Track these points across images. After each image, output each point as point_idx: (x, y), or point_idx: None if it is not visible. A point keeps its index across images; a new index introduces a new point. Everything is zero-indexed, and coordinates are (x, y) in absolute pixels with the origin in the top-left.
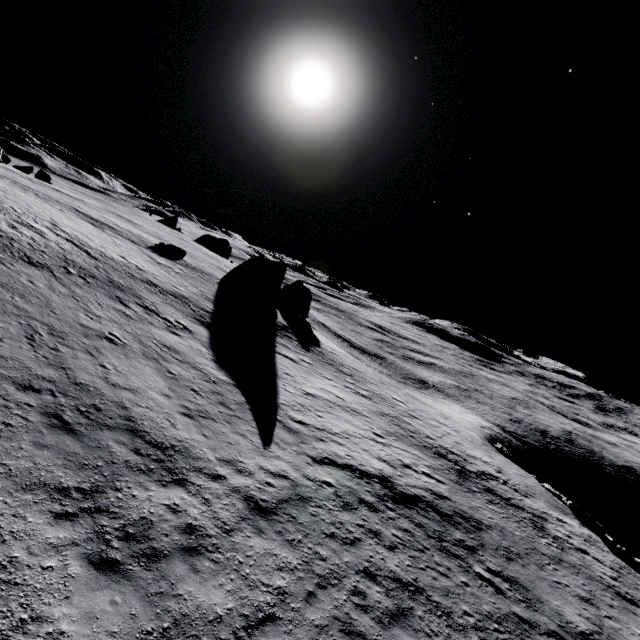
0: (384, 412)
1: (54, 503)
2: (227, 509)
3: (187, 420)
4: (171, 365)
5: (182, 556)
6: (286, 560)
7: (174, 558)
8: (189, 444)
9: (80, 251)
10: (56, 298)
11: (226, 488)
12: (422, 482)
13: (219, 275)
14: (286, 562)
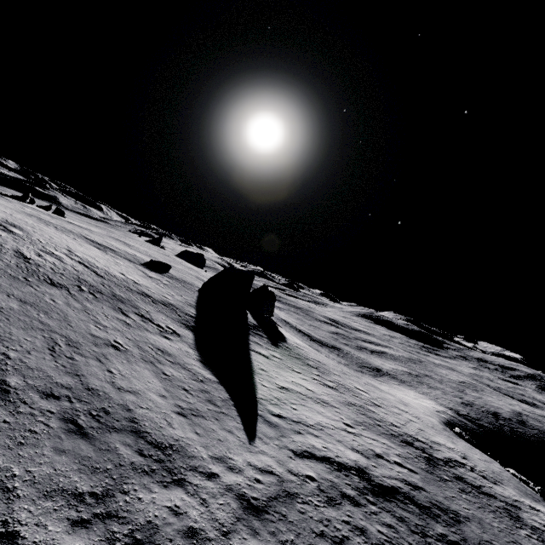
0: (350, 402)
1: (71, 509)
2: (223, 509)
3: (181, 419)
4: (165, 367)
5: None
6: None
7: None
8: (184, 443)
9: (90, 271)
10: (72, 312)
11: (220, 487)
12: (396, 472)
13: (198, 284)
14: None
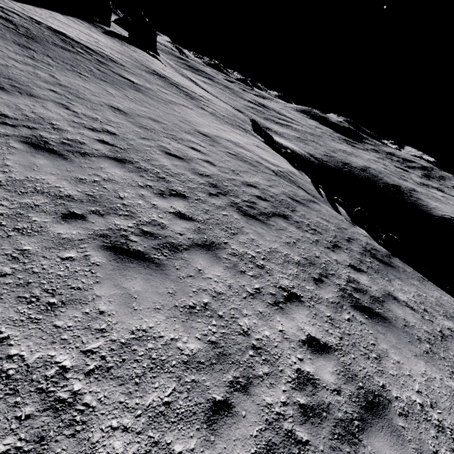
0: (131, 54)
1: None
2: None
3: None
4: None
5: None
6: None
7: None
8: None
9: None
10: None
11: None
12: (101, 50)
13: None
14: None
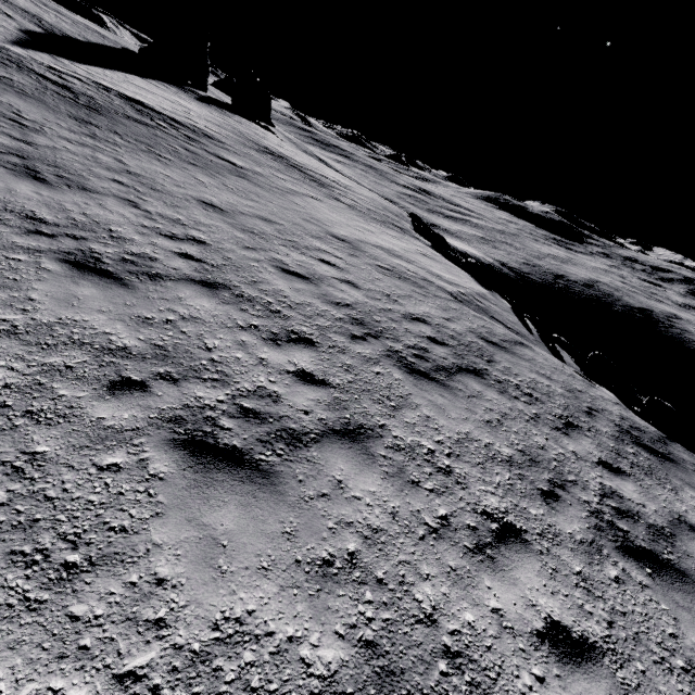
0: (234, 126)
1: None
2: None
3: None
4: None
5: None
6: None
7: None
8: None
9: None
10: None
11: None
12: (191, 123)
13: None
14: None
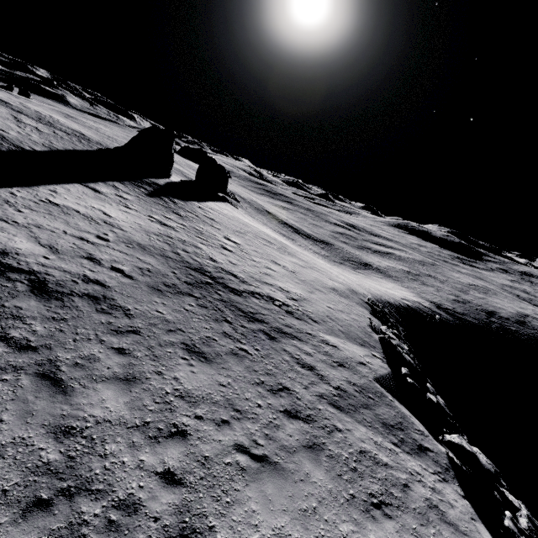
0: (169, 235)
1: None
2: None
3: None
4: None
5: None
6: None
7: None
8: None
9: None
10: None
11: None
12: (84, 270)
13: None
14: None
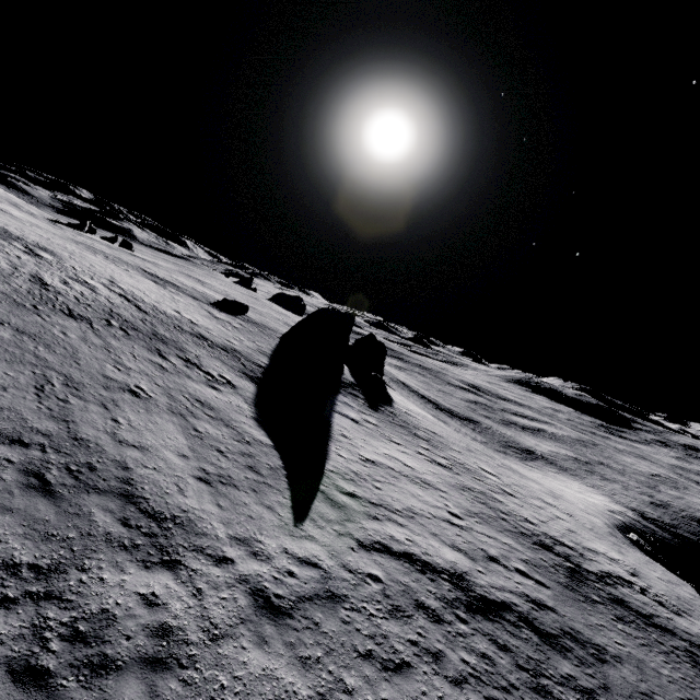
0: (466, 486)
1: None
2: (224, 605)
3: (202, 486)
4: (199, 422)
5: (141, 670)
6: (291, 688)
7: (129, 673)
8: (196, 515)
9: (130, 305)
10: (86, 349)
11: (230, 576)
12: (514, 583)
13: (284, 330)
14: (291, 692)
